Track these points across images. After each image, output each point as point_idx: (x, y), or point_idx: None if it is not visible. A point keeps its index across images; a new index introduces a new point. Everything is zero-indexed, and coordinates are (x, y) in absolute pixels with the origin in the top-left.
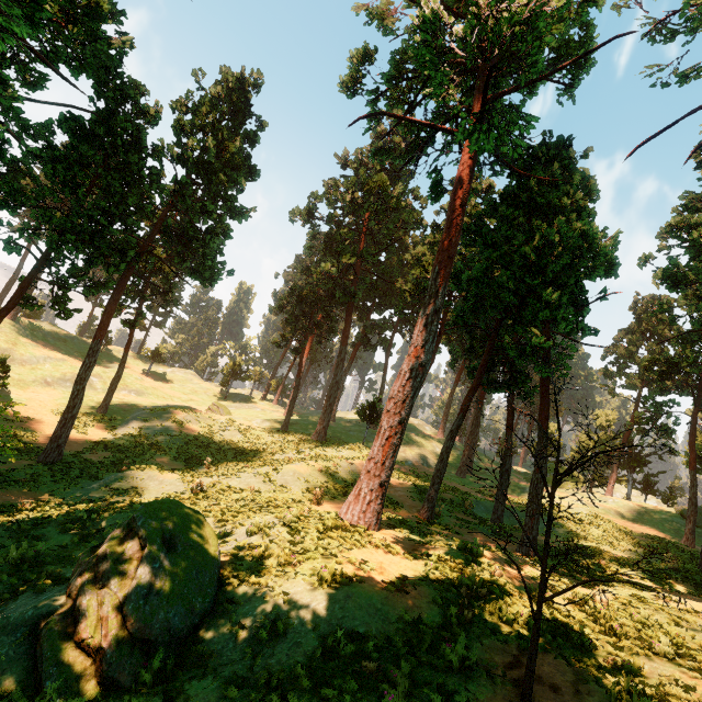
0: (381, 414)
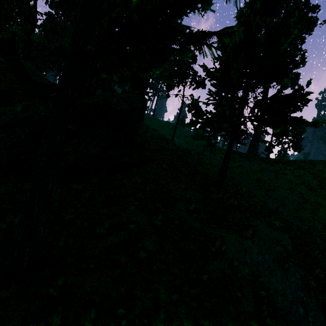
0: None
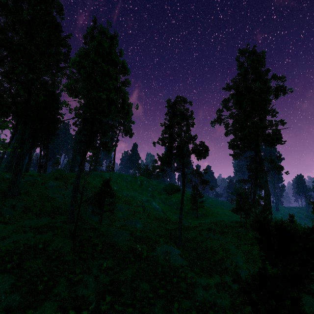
0: None
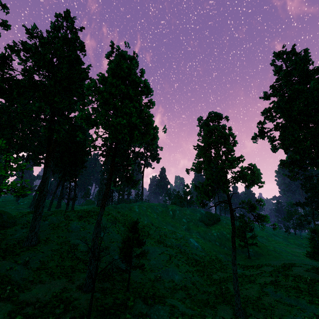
0: (25, 193)
